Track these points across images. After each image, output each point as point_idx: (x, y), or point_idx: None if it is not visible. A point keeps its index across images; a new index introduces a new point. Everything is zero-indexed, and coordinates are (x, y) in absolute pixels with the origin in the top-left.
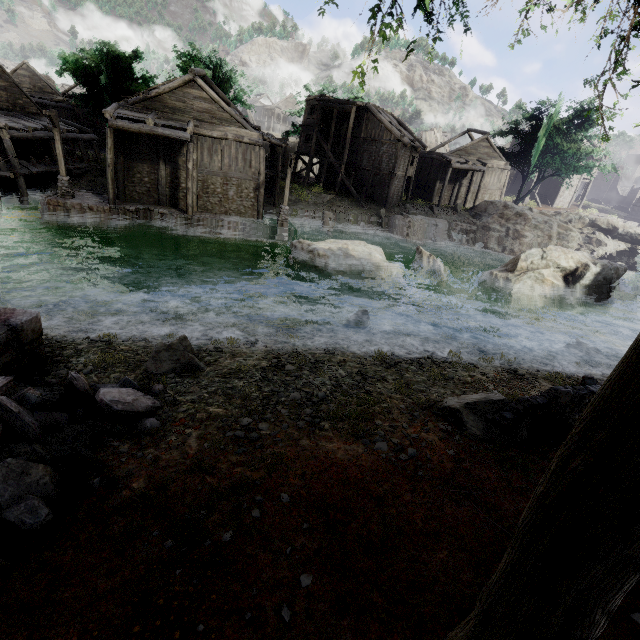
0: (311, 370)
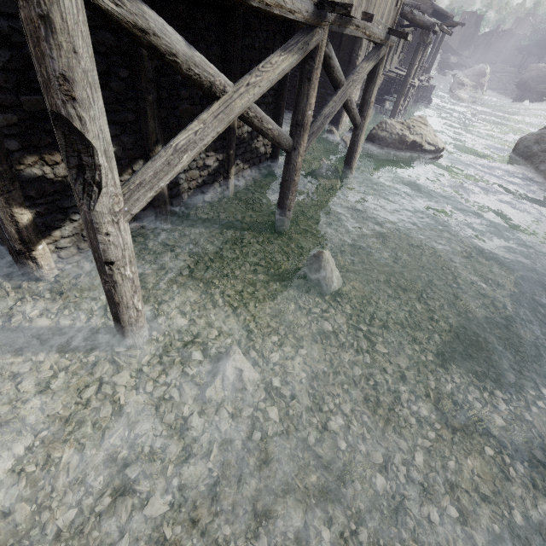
0: None
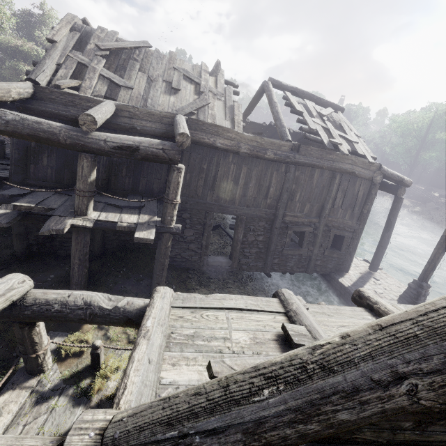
0: (439, 218)
